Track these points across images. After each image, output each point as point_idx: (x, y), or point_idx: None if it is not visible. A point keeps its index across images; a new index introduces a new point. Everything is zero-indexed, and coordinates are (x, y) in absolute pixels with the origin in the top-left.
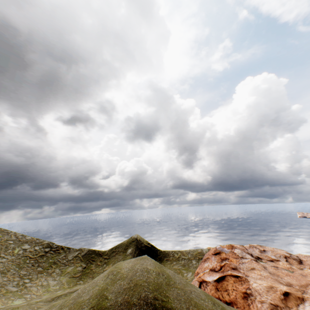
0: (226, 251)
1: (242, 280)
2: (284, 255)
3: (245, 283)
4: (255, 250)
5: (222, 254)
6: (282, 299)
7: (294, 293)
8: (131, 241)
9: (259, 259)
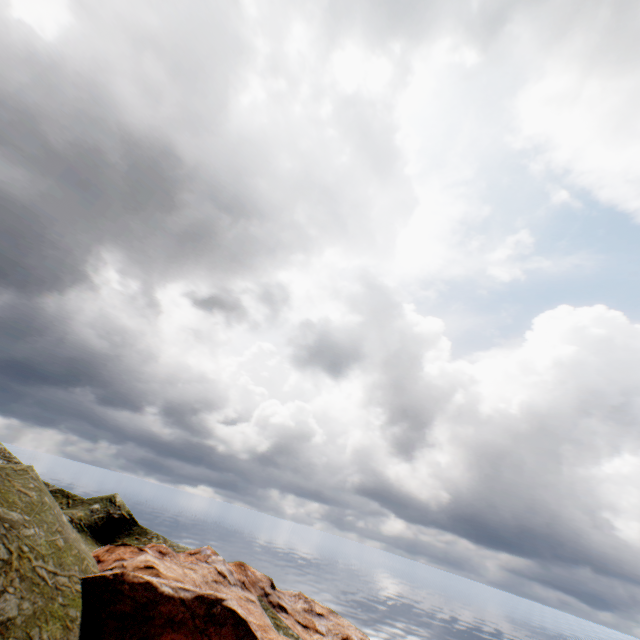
0: (205, 553)
1: (141, 552)
2: (345, 636)
3: (139, 554)
4: (301, 603)
5: (197, 554)
6: (140, 567)
7: (166, 576)
8: (109, 498)
9: (278, 608)
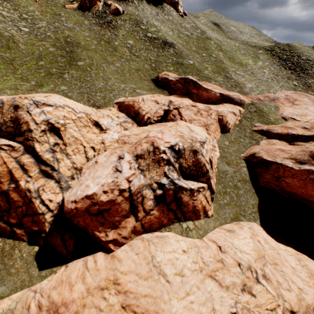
0: None
1: None
2: None
3: None
4: None
5: None
6: None
7: None
8: (313, 47)
9: None
